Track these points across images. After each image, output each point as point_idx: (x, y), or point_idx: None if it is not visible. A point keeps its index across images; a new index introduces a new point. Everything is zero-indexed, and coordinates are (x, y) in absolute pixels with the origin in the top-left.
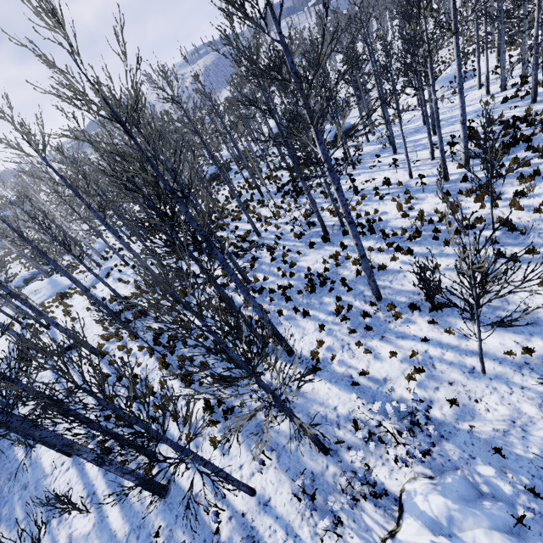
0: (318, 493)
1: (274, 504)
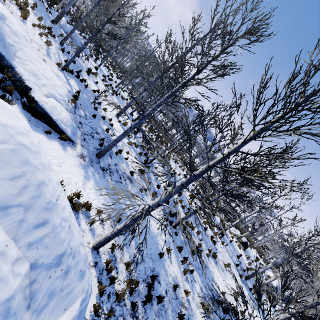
0: None
1: None
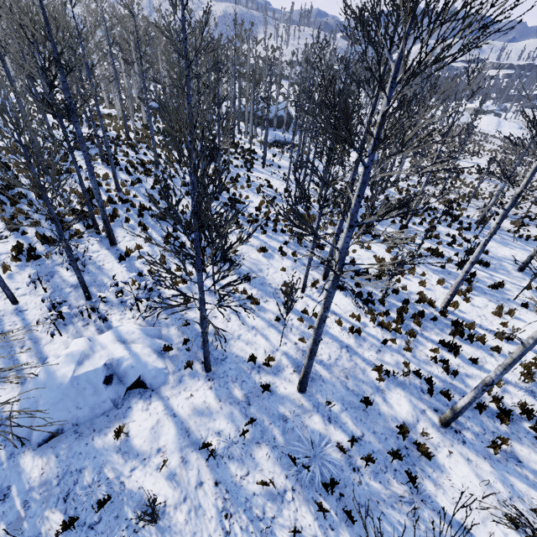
0: (65, 315)
1: (28, 313)
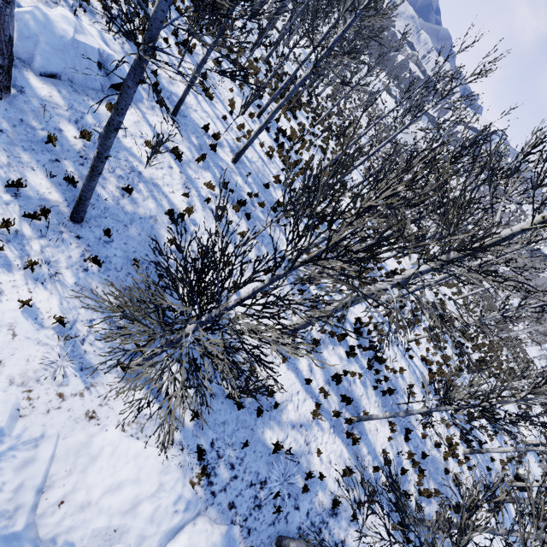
0: None
1: None
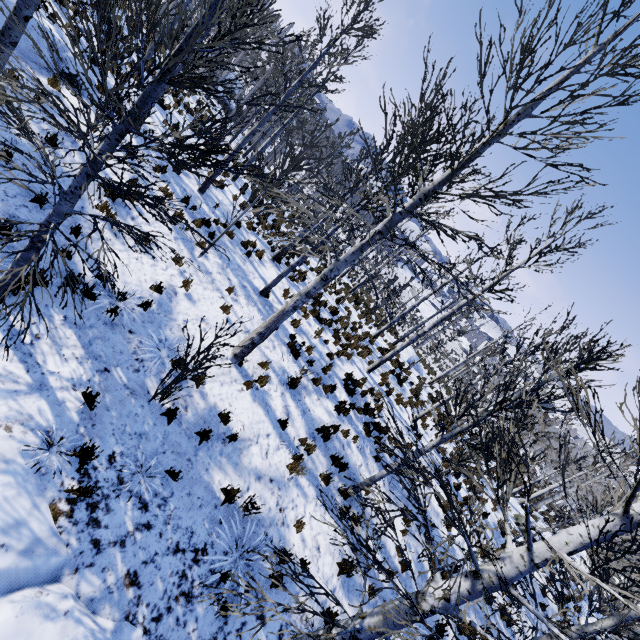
0: None
1: None
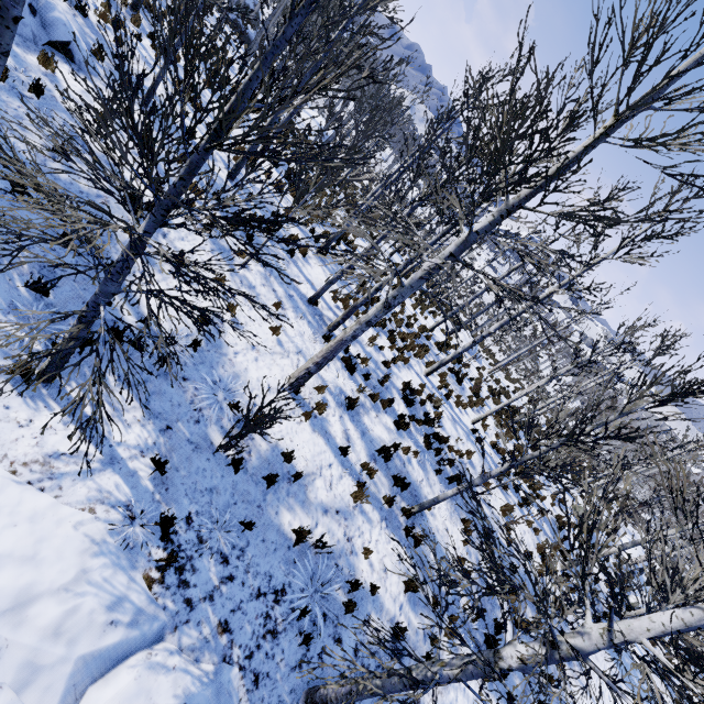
0: None
1: None
